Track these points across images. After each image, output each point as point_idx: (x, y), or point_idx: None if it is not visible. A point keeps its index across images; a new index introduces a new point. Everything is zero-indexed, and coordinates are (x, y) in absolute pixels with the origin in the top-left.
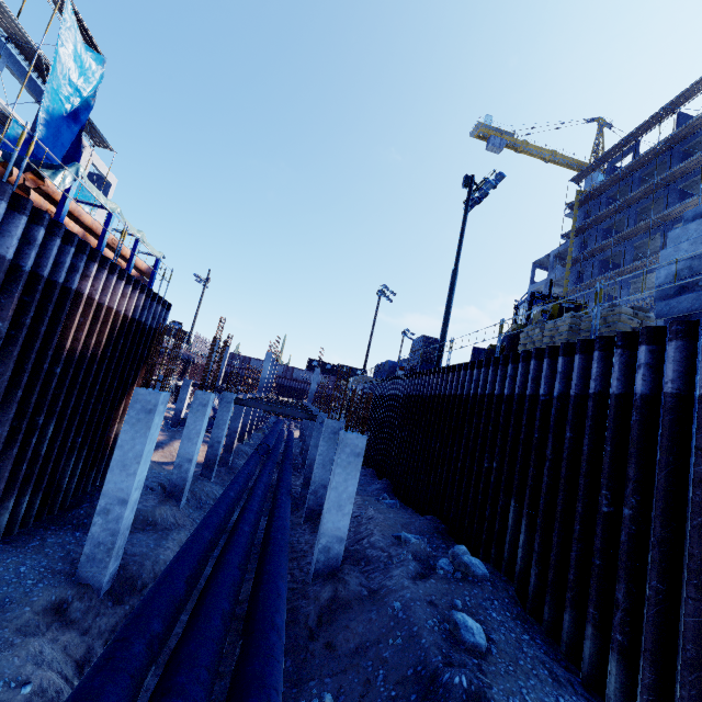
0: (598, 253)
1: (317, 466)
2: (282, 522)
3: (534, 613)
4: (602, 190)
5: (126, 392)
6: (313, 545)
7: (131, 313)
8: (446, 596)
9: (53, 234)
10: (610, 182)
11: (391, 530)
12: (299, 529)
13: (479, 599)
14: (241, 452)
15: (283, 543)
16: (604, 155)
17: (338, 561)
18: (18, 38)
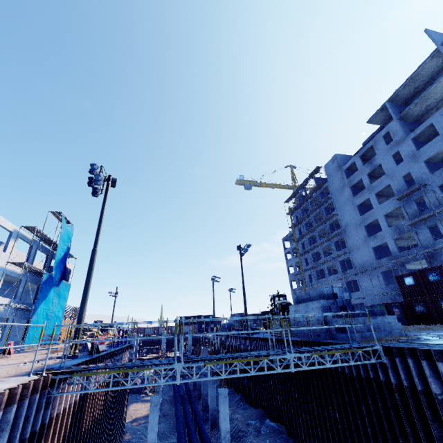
0: (306, 235)
1: (210, 401)
2: (205, 433)
3: (291, 436)
4: (298, 207)
5: (126, 394)
6: (218, 439)
7: (127, 360)
8: (264, 440)
9: (119, 353)
10: (300, 204)
11: (245, 421)
12: (210, 434)
13: (274, 437)
14: (163, 400)
15: (209, 440)
16: (294, 192)
17: (229, 441)
18: (44, 239)
